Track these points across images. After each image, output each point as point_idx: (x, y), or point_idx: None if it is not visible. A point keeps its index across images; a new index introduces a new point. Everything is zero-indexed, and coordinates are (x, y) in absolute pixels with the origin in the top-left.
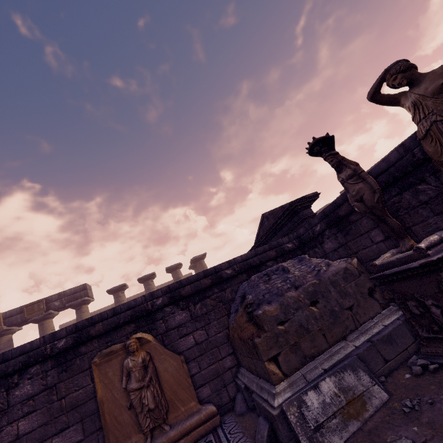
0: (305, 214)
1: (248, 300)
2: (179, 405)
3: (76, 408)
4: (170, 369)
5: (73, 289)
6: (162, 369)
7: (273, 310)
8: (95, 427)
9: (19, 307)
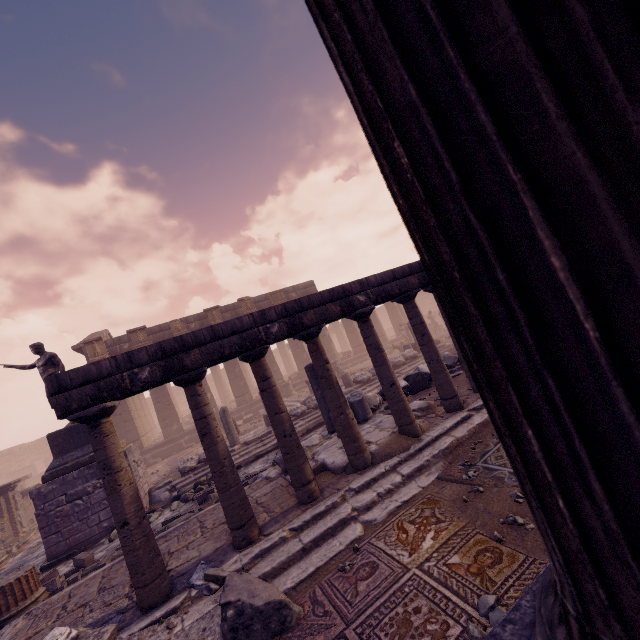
0: None
1: None
2: None
3: None
4: None
5: (304, 284)
6: None
7: None
8: None
9: (264, 295)
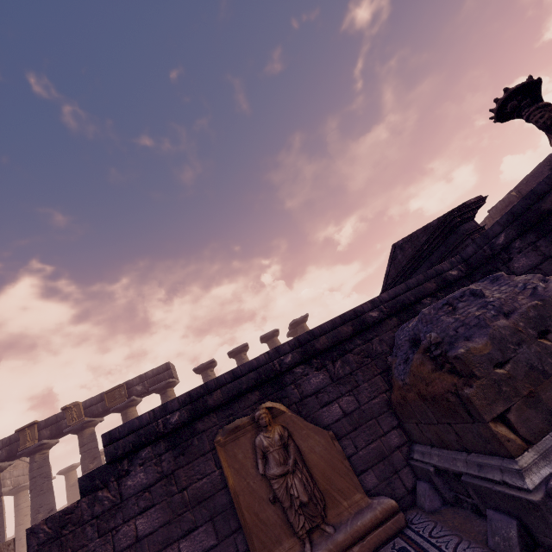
0: (468, 229)
1: (430, 338)
2: (339, 499)
3: (202, 502)
4: (318, 449)
5: (155, 370)
6: (306, 449)
7: (482, 347)
8: (230, 528)
9: (99, 395)
